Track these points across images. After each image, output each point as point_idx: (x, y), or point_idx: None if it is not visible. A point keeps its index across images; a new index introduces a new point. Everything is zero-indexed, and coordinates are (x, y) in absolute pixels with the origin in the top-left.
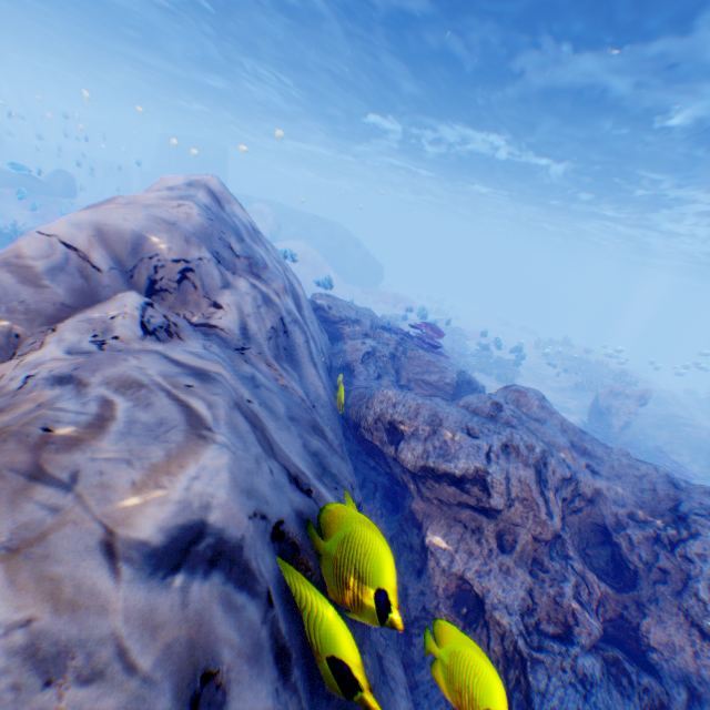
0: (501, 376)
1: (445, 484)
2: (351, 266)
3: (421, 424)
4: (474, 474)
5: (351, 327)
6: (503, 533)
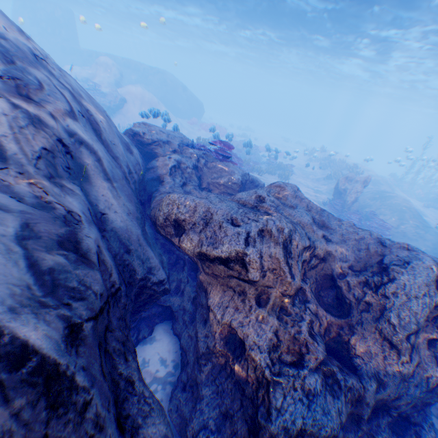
0: (281, 175)
1: (217, 264)
2: (180, 105)
3: (198, 220)
4: (236, 256)
5: (162, 147)
6: (260, 294)
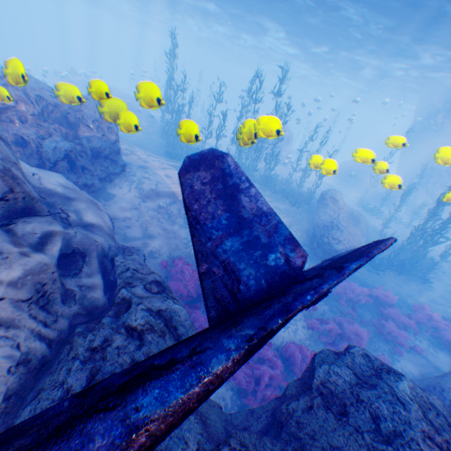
0: None
1: None
2: None
3: None
4: None
5: None
6: (22, 117)
